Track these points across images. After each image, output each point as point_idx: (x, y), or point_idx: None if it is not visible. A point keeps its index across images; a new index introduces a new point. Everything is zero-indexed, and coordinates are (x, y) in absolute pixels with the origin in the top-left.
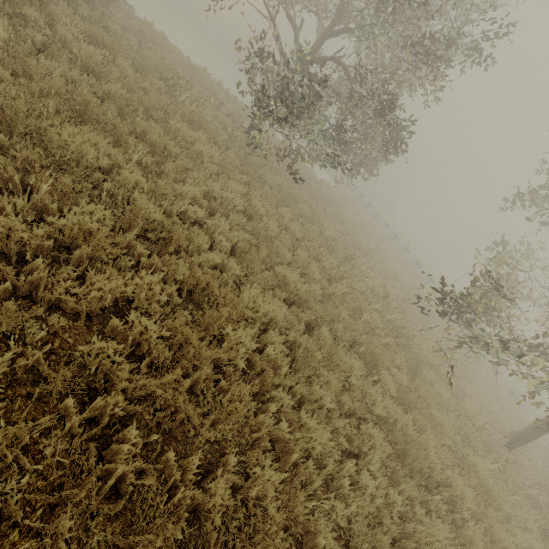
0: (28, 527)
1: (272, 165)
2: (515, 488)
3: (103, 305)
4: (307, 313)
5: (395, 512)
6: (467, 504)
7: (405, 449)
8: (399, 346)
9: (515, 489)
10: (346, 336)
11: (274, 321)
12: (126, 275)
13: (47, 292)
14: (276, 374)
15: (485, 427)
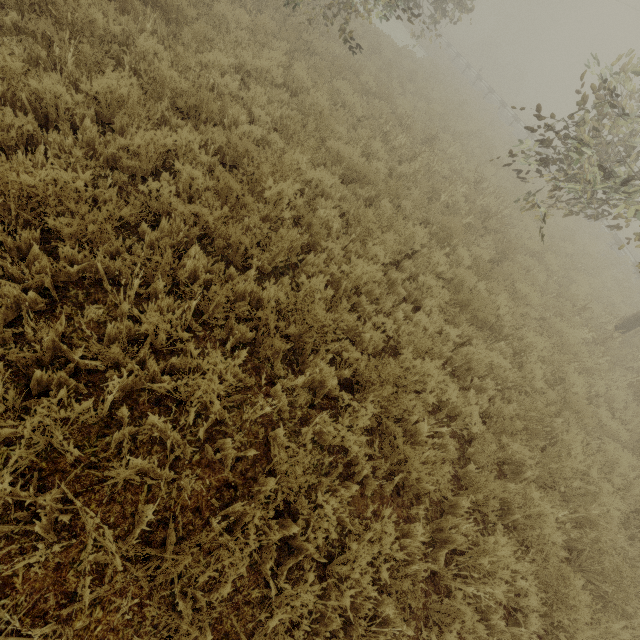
0: (140, 293)
1: (324, 30)
2: (615, 360)
3: (153, 170)
4: (366, 189)
5: (450, 342)
6: (537, 350)
7: (469, 302)
8: (489, 233)
9: (613, 360)
10: (416, 214)
11: (326, 193)
12: (163, 130)
13: (103, 149)
14: (329, 236)
15: (594, 312)
